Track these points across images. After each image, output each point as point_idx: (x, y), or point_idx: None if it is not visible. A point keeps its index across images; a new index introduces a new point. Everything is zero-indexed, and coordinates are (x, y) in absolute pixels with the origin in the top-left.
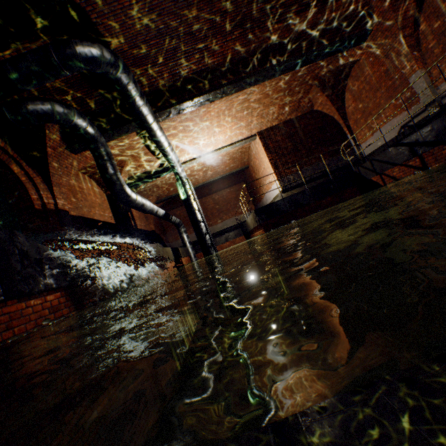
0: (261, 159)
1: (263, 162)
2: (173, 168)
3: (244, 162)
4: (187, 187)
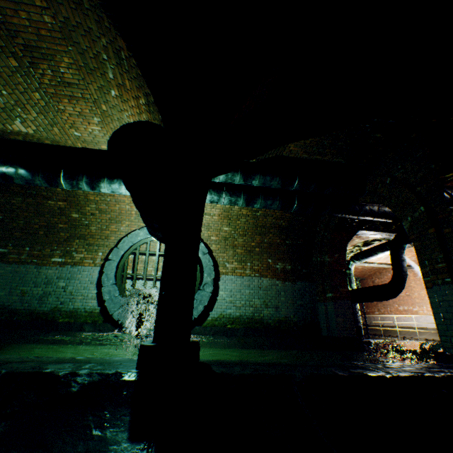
0: (409, 287)
1: (413, 290)
2: (349, 263)
3: (365, 274)
4: (354, 285)
